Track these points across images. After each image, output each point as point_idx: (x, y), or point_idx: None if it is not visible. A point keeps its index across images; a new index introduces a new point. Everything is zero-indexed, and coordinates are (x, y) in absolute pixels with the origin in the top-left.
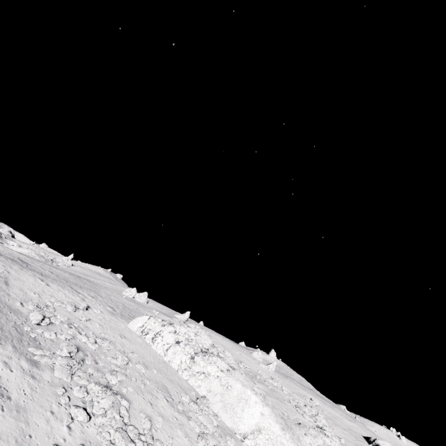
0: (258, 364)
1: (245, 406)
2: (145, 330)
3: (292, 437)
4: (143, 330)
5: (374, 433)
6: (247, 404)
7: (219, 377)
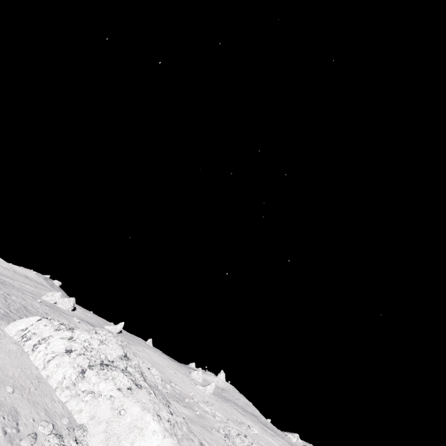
0: (195, 386)
1: (137, 438)
2: (28, 335)
3: None
4: (25, 335)
5: None
6: (141, 435)
7: (112, 397)
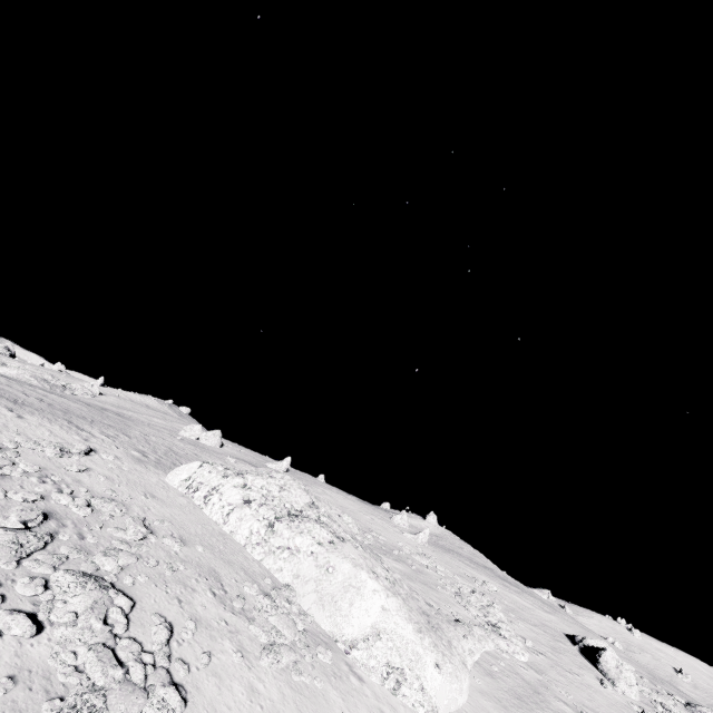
0: (401, 534)
1: (356, 598)
2: (194, 485)
3: (435, 643)
4: (191, 485)
5: (586, 629)
6: (360, 594)
7: (314, 554)
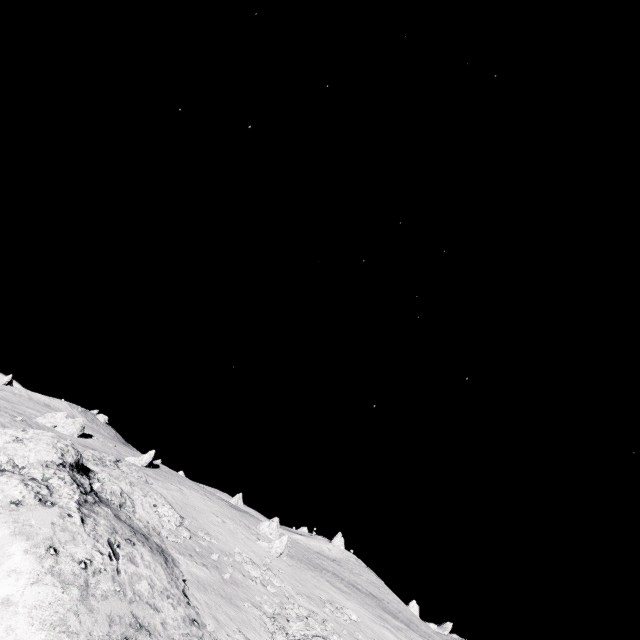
0: (255, 542)
1: None
2: None
3: None
4: None
5: None
6: None
7: None
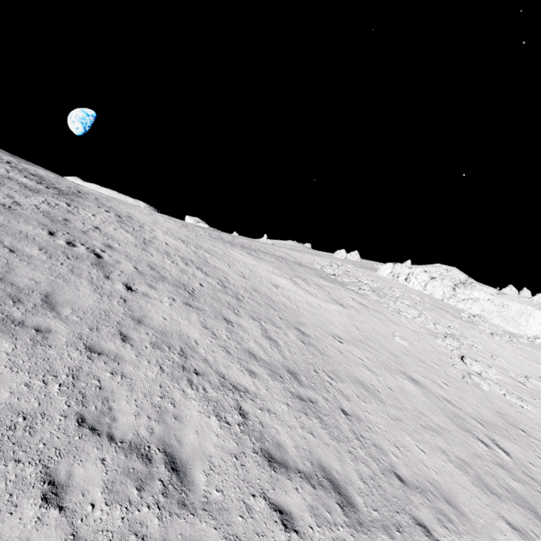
0: None
1: (529, 318)
2: (396, 274)
3: None
4: (393, 275)
5: None
6: (531, 317)
7: (490, 300)
